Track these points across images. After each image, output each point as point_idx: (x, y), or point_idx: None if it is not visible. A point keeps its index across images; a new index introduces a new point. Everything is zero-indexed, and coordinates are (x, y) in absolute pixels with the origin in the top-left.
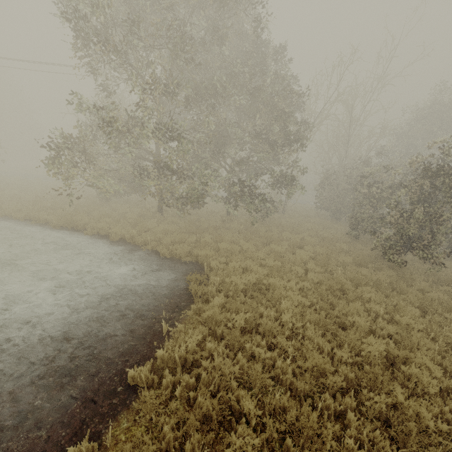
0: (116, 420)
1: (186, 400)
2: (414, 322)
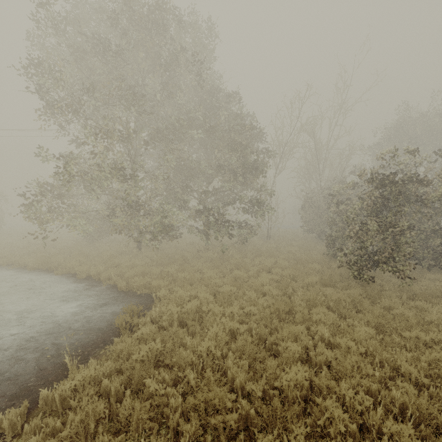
0: None
1: None
2: (354, 344)
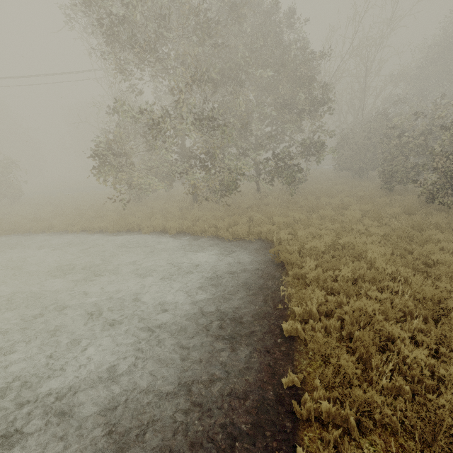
0: (295, 360)
1: (337, 339)
2: None
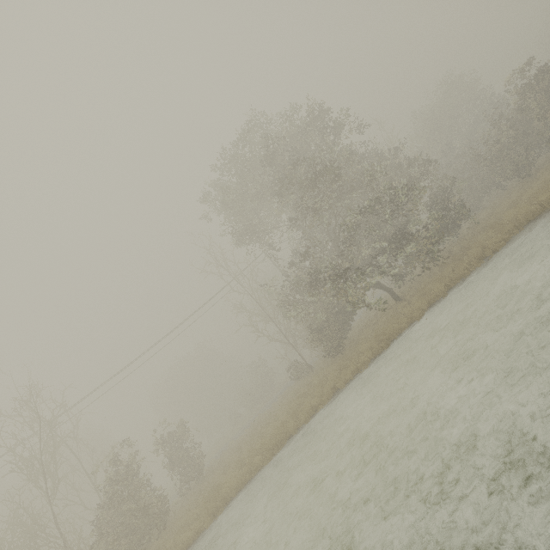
0: None
1: None
2: None
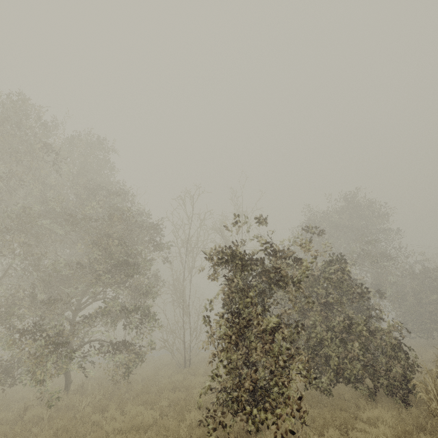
0: None
1: None
2: None
